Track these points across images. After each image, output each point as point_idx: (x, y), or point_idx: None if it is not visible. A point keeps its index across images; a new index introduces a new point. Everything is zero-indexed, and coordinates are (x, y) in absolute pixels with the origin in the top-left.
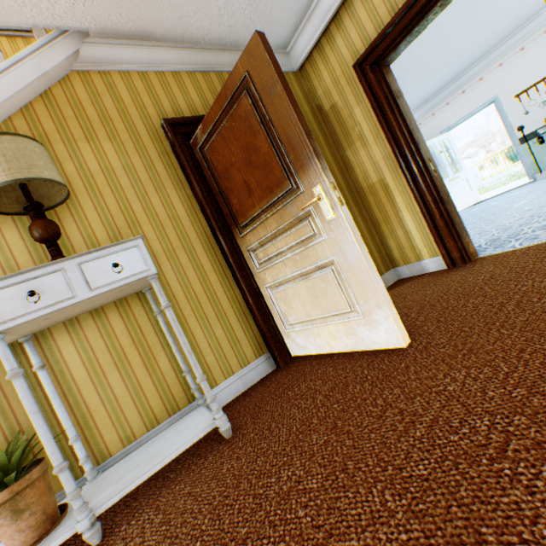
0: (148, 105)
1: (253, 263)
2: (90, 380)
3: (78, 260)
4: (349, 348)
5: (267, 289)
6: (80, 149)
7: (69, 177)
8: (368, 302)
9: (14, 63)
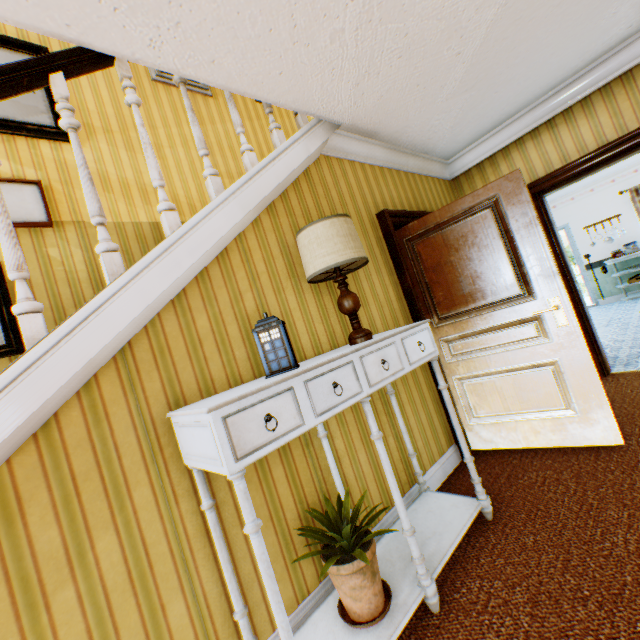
0: (366, 193)
1: (444, 353)
2: (346, 454)
3: (400, 335)
4: (552, 443)
5: (455, 380)
6: None
7: None
8: (588, 402)
9: (292, 142)
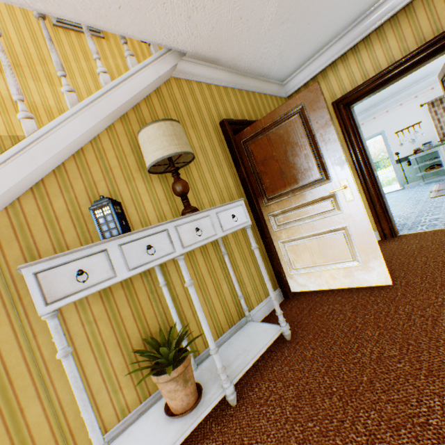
0: (212, 107)
1: (272, 224)
2: (186, 298)
3: (215, 210)
4: (345, 285)
5: (280, 243)
6: None
7: None
8: (367, 255)
9: (144, 67)
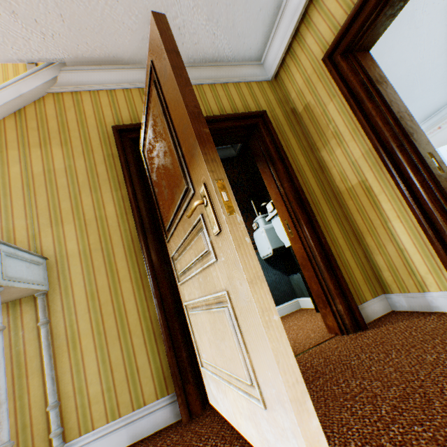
0: (108, 116)
1: (176, 273)
2: None
3: None
4: (255, 443)
5: (186, 307)
6: (31, 154)
7: (12, 177)
8: (268, 385)
9: None
